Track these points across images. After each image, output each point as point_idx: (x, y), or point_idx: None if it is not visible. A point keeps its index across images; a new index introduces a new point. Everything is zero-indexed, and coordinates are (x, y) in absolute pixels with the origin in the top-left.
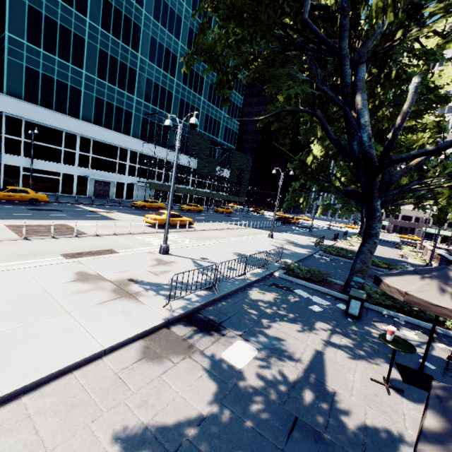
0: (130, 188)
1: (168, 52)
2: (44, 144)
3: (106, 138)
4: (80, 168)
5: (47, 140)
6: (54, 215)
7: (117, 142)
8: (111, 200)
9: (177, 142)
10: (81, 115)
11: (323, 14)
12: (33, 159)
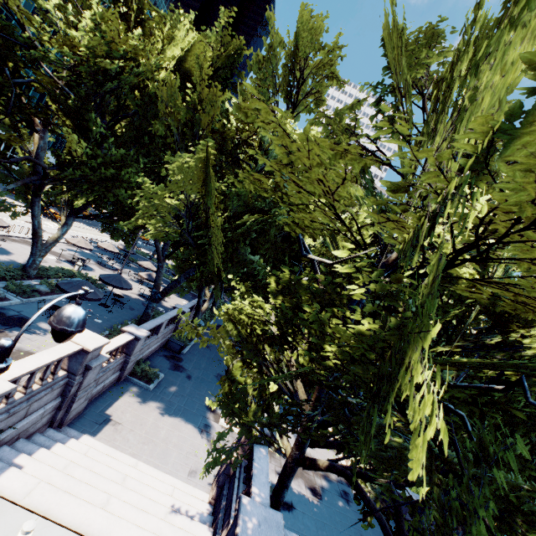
0: None
1: None
2: None
3: None
4: None
5: None
6: None
7: None
8: None
9: None
10: None
11: None
12: None
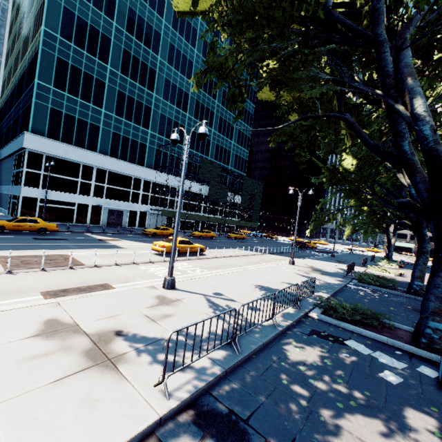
0: (142, 216)
1: (180, 91)
2: (62, 176)
3: (121, 169)
4: (94, 198)
5: (65, 173)
6: (57, 245)
7: (131, 172)
8: (123, 228)
9: (184, 155)
10: (98, 149)
11: (345, 11)
12: (51, 191)
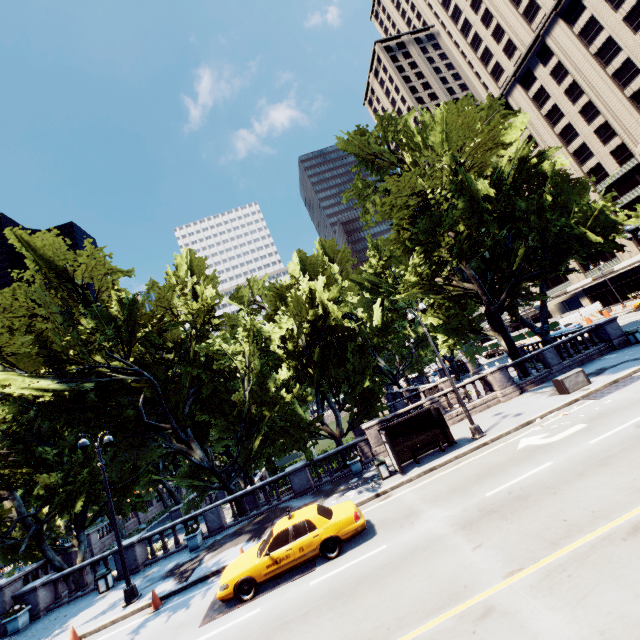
0: None
1: None
2: None
3: None
4: None
5: None
6: None
7: None
8: None
9: None
10: None
11: None
12: None
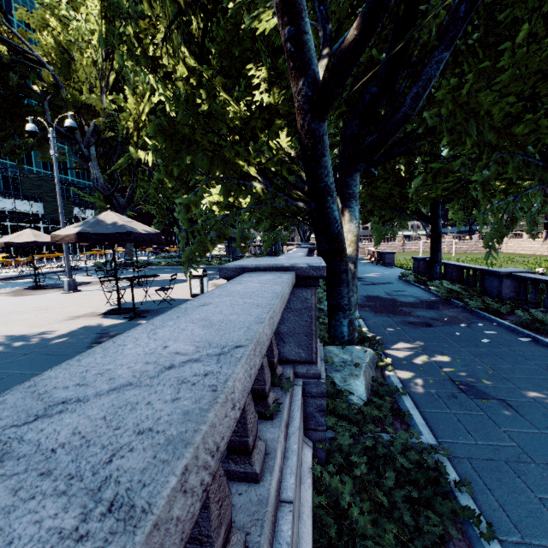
0: None
1: None
2: None
3: None
4: None
5: None
6: None
7: None
8: None
9: None
10: None
11: None
12: None
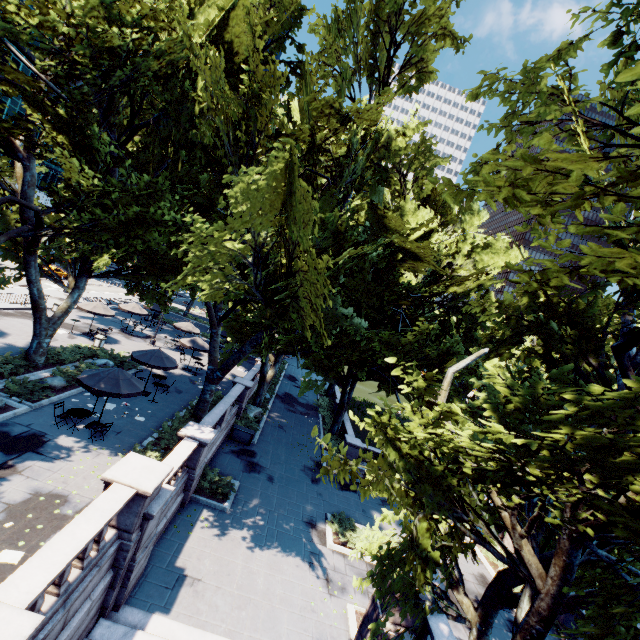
0: None
1: None
2: None
3: None
4: None
5: None
6: None
7: None
8: None
9: None
10: None
11: None
12: None
